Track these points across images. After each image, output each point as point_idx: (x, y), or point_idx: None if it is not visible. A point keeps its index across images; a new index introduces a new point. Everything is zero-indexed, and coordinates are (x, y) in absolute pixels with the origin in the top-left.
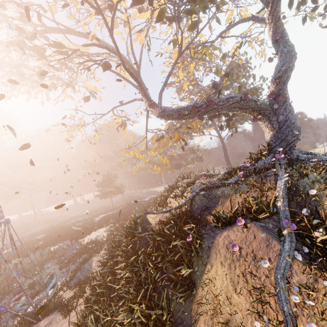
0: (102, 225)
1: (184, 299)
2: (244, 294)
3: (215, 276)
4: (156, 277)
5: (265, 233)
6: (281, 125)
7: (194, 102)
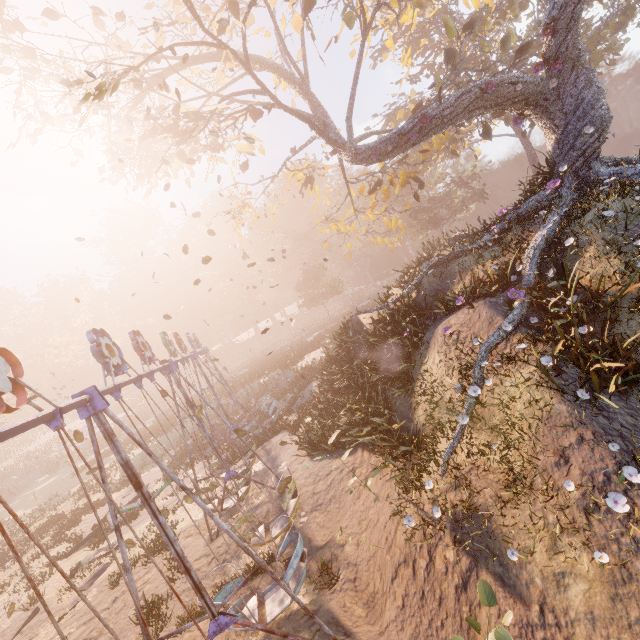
0: (317, 345)
1: (401, 392)
2: (457, 376)
3: (432, 366)
4: (374, 379)
5: (491, 310)
6: (569, 118)
7: (419, 103)
